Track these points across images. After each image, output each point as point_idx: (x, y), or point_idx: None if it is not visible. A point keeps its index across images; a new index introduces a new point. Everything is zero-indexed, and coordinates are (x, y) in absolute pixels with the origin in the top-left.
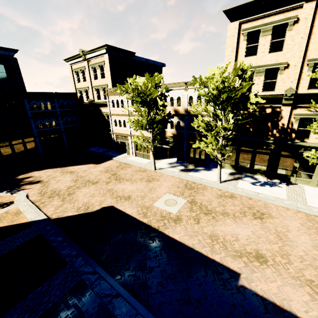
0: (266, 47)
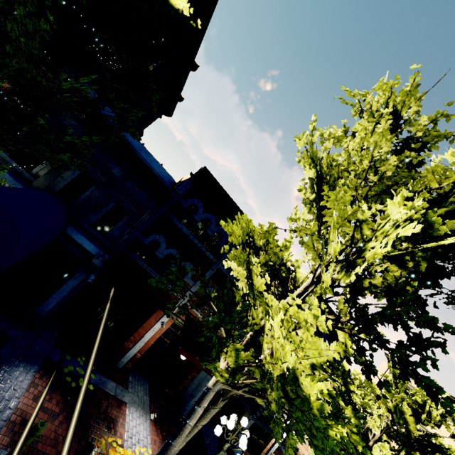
0: None
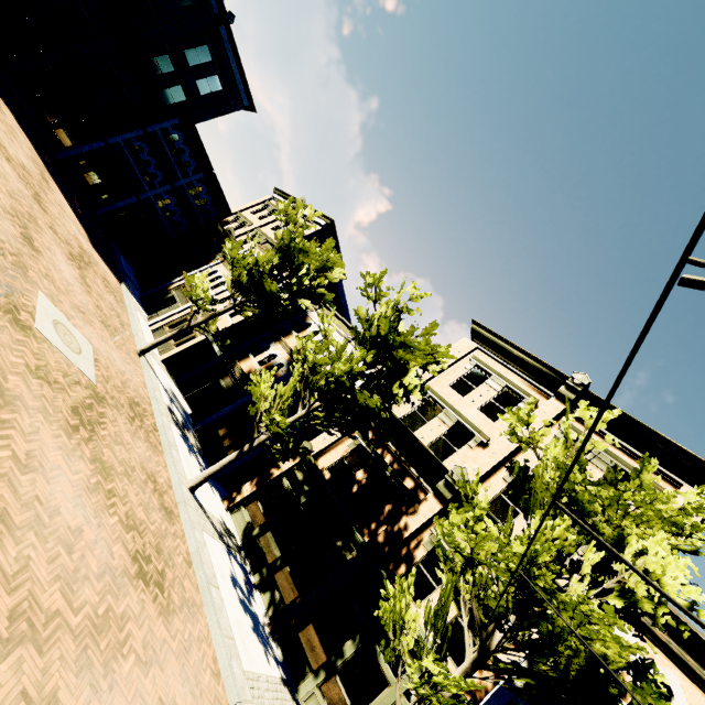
0: (481, 399)
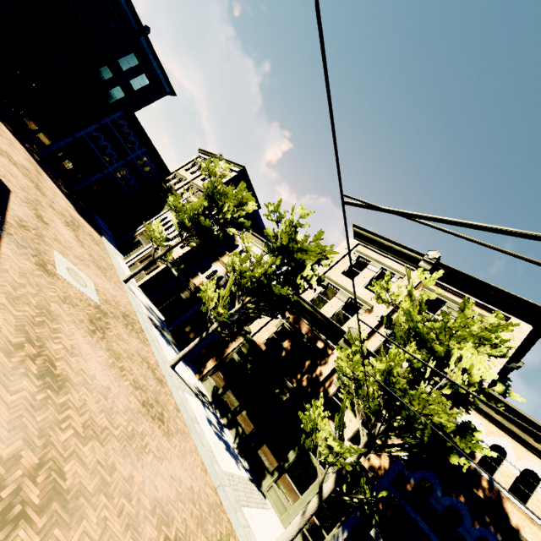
0: (365, 280)
